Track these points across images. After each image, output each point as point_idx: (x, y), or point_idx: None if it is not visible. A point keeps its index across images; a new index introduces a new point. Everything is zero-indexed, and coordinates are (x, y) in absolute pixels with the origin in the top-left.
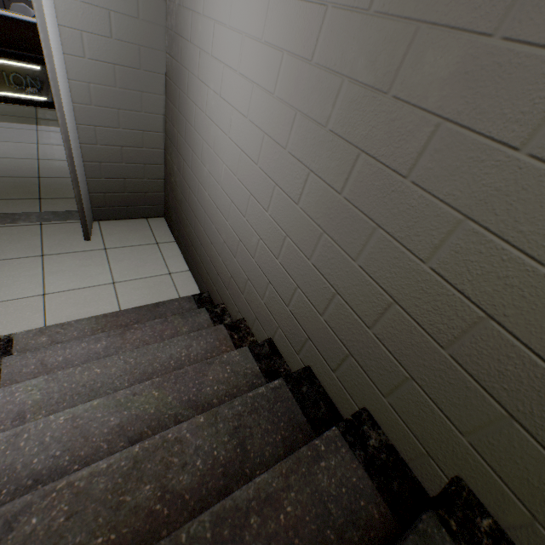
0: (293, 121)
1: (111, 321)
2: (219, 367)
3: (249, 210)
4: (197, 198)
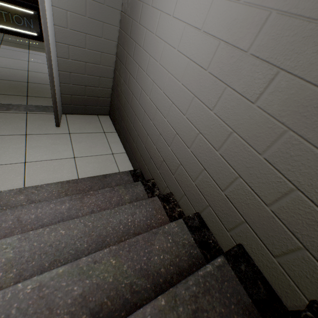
0: (264, 22)
1: (72, 186)
2: (162, 237)
3: (190, 109)
4: (138, 101)
